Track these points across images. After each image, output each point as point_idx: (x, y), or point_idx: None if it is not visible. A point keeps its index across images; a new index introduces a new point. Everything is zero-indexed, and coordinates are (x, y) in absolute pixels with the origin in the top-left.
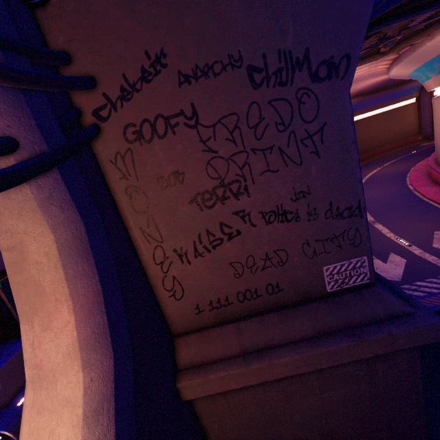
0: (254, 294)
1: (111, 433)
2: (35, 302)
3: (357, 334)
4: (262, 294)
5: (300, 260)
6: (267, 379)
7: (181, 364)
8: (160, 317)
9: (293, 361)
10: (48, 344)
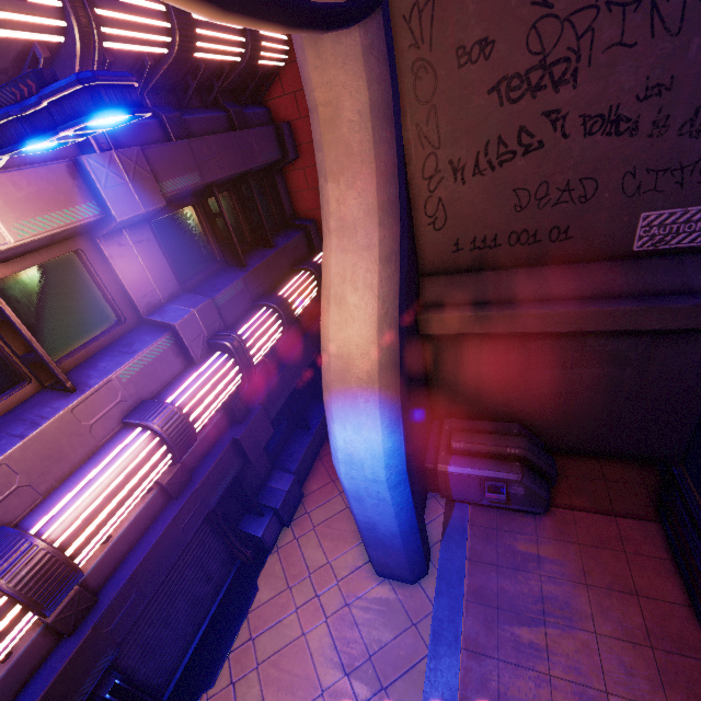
0: (531, 238)
1: (397, 277)
2: (343, 162)
3: (650, 301)
4: (541, 240)
5: (611, 198)
6: (517, 330)
7: (424, 302)
8: (413, 246)
9: (554, 316)
10: (351, 202)
